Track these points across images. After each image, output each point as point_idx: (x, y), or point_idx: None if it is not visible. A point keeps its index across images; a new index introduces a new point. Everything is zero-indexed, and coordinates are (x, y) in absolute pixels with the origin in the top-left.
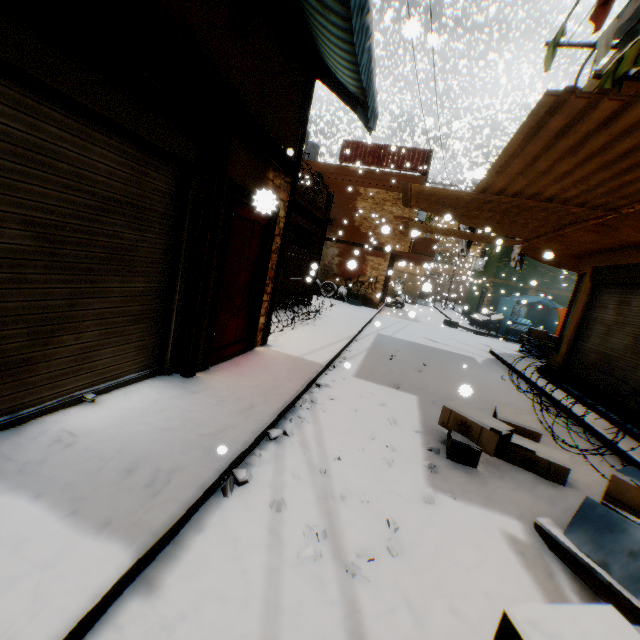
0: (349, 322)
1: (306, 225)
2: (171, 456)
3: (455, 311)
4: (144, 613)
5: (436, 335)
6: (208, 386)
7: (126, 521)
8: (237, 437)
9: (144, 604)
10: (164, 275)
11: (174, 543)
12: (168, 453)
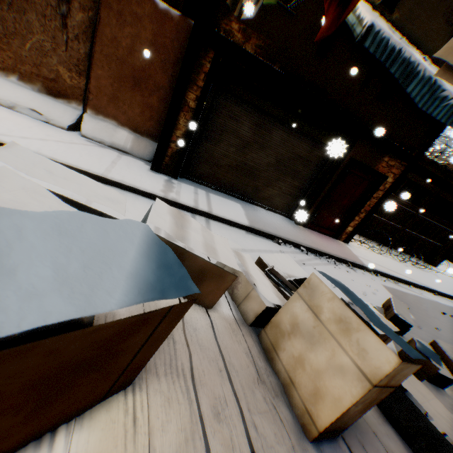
0: (452, 289)
1: None
2: (269, 225)
3: None
4: (244, 233)
5: None
6: (298, 228)
7: (252, 222)
8: (288, 236)
9: (245, 233)
10: (307, 185)
11: (256, 235)
12: (269, 224)
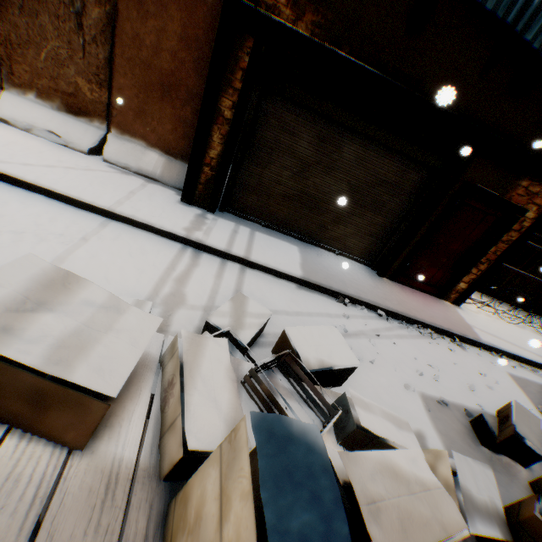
0: None
1: None
2: (334, 277)
3: None
4: (293, 288)
5: None
6: (381, 282)
7: (307, 272)
8: (360, 294)
9: (295, 287)
10: (396, 221)
11: (312, 290)
12: (334, 276)
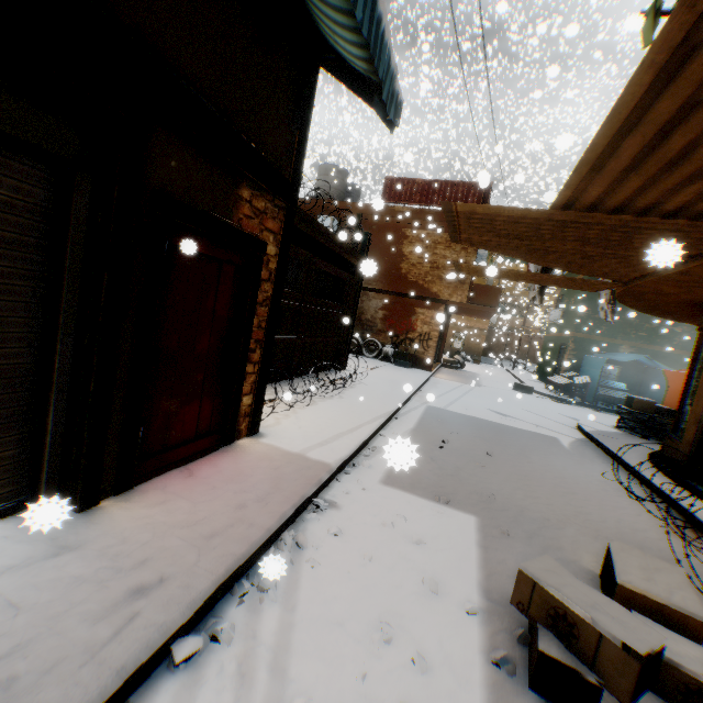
0: (390, 391)
1: (335, 272)
2: None
3: (527, 371)
4: None
5: (504, 405)
6: (105, 530)
7: None
8: (70, 691)
9: None
10: (29, 344)
11: None
12: None
